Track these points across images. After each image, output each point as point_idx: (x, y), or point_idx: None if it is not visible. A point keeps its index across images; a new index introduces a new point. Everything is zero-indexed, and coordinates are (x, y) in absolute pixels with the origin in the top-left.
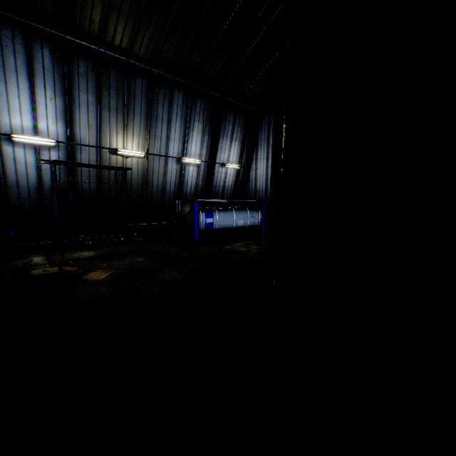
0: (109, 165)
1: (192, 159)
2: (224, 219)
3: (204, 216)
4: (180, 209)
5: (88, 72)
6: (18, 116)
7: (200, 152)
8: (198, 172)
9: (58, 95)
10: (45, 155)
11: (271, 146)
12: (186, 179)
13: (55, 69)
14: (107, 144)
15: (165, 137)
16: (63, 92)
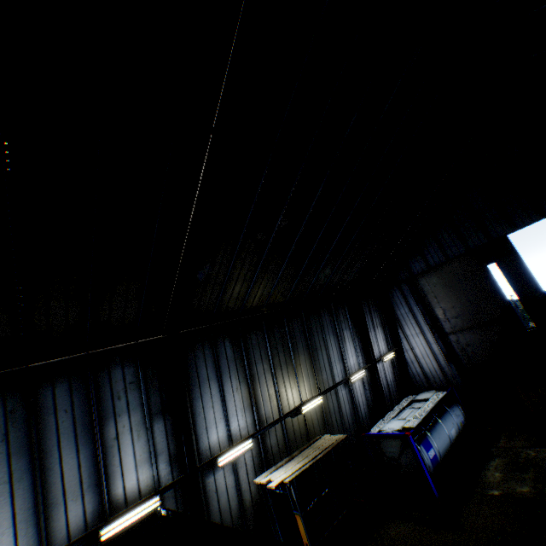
0: (294, 433)
1: (358, 374)
2: (440, 440)
3: (424, 451)
4: (379, 449)
5: (258, 339)
6: (213, 429)
7: (357, 360)
8: (363, 383)
9: (240, 381)
10: (240, 463)
11: (420, 319)
12: (357, 400)
13: (235, 354)
14: (286, 407)
15: (327, 364)
16: (244, 374)
